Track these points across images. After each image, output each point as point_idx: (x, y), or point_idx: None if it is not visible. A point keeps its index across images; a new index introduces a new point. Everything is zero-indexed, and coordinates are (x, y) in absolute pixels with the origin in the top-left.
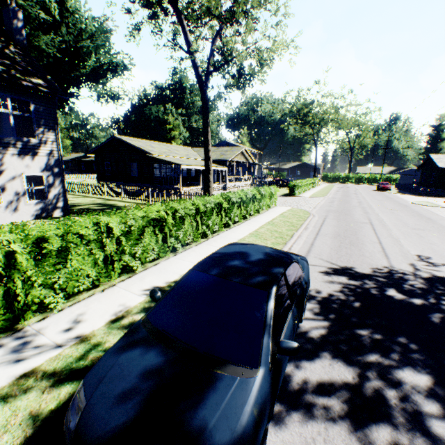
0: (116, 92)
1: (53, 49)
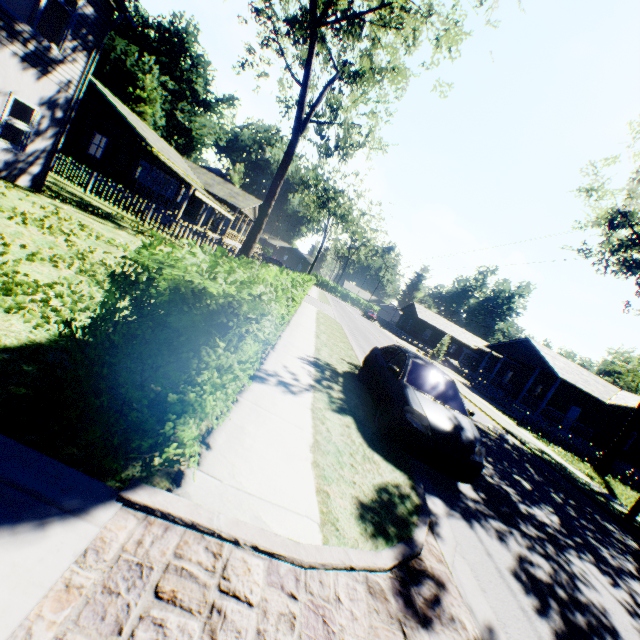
0: None
1: None
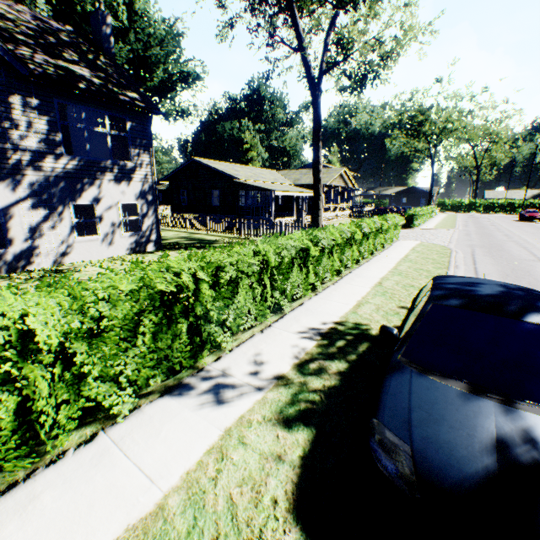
0: (186, 108)
1: (121, 61)
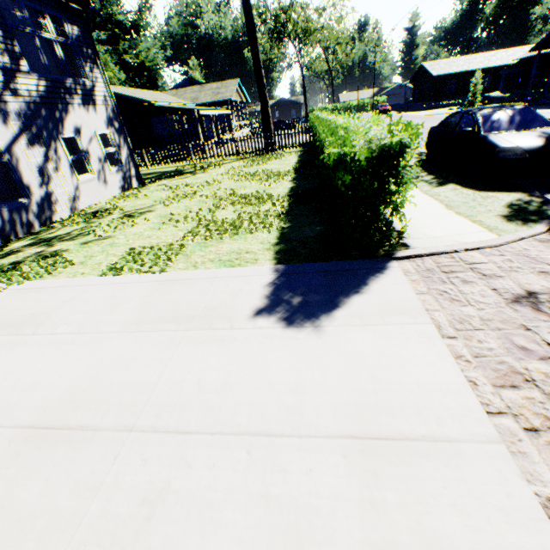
0: None
1: None
